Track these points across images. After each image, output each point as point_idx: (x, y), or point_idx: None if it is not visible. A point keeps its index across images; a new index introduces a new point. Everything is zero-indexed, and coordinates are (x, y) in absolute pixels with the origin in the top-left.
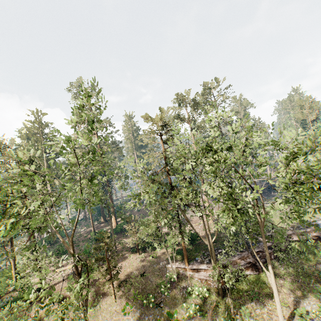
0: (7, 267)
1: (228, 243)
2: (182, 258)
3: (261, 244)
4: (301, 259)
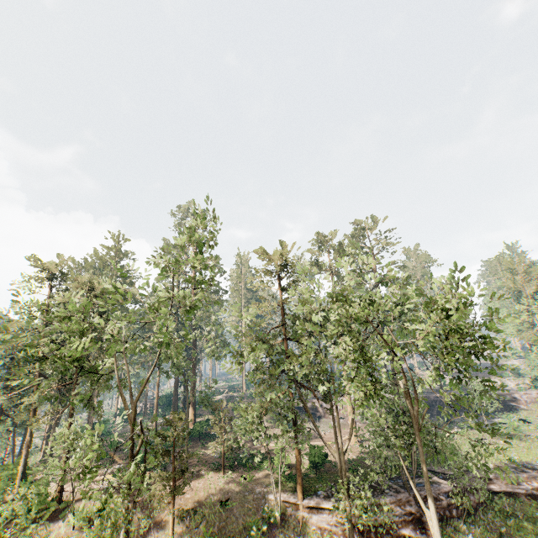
0: None
1: (379, 477)
2: (294, 488)
3: (434, 485)
4: (509, 526)
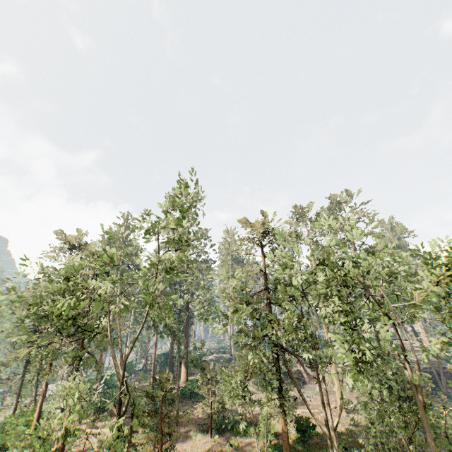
0: None
1: None
2: None
3: None
4: None
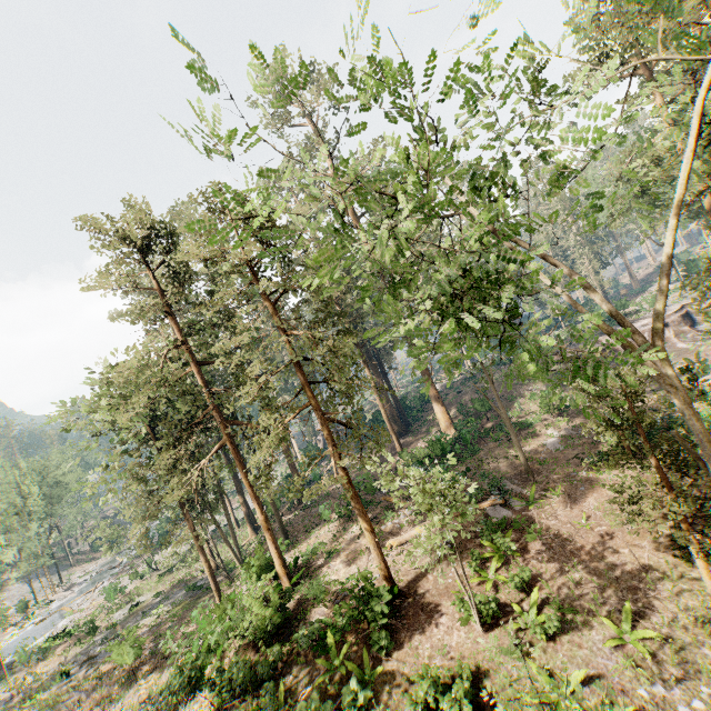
0: (223, 565)
1: None
2: None
3: None
4: None
